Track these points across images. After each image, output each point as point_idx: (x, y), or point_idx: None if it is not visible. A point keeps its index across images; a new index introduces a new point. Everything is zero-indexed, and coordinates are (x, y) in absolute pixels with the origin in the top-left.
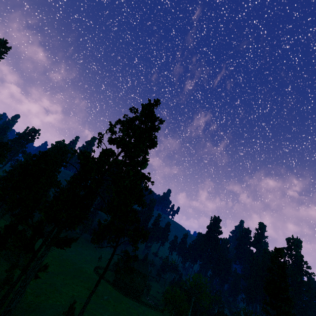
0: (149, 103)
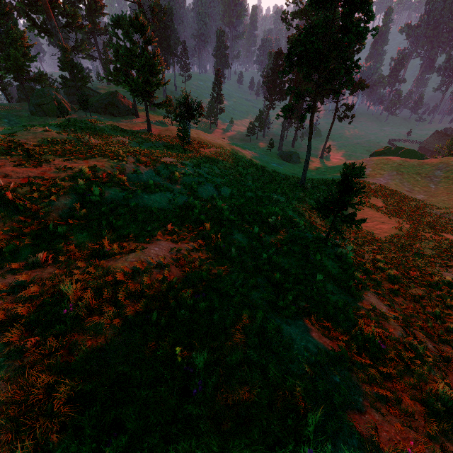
0: None
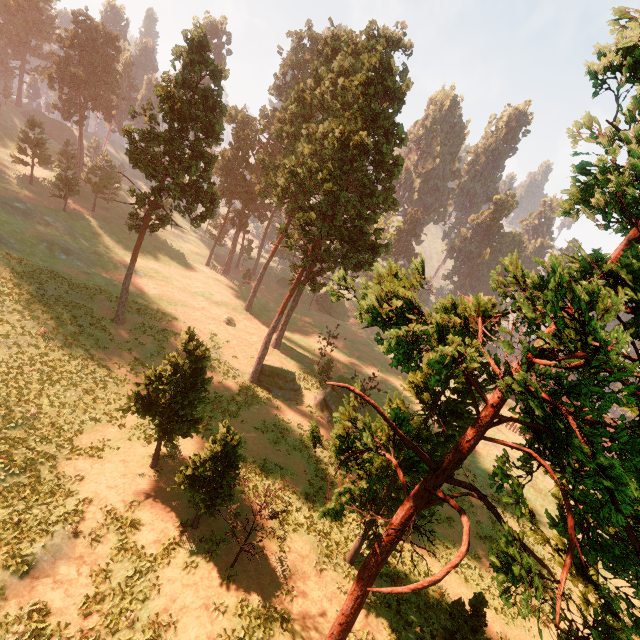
0: None
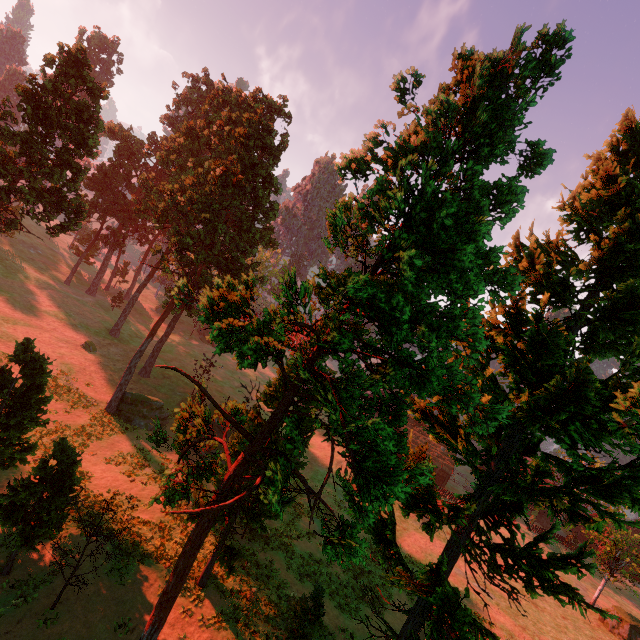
0: None
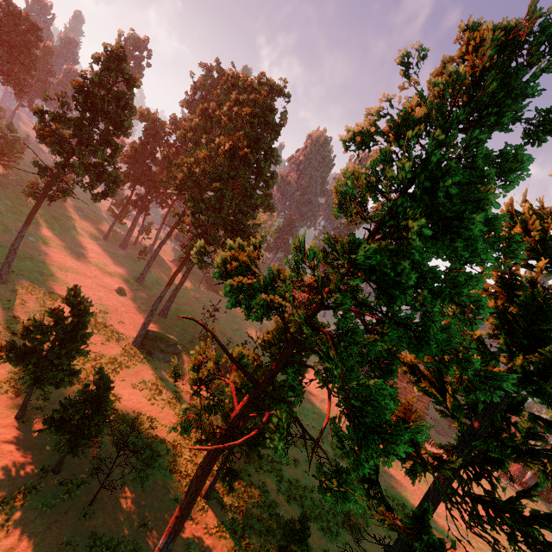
0: None
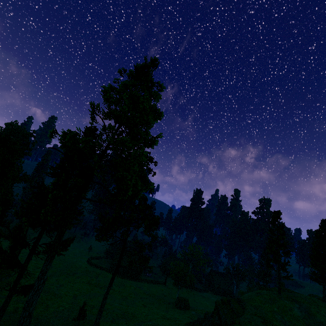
0: (145, 63)
